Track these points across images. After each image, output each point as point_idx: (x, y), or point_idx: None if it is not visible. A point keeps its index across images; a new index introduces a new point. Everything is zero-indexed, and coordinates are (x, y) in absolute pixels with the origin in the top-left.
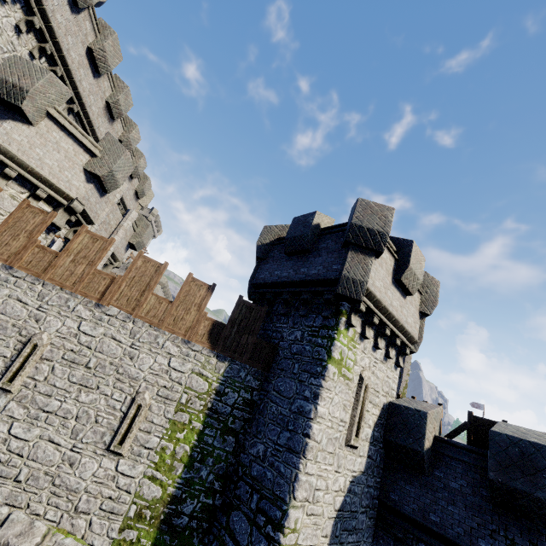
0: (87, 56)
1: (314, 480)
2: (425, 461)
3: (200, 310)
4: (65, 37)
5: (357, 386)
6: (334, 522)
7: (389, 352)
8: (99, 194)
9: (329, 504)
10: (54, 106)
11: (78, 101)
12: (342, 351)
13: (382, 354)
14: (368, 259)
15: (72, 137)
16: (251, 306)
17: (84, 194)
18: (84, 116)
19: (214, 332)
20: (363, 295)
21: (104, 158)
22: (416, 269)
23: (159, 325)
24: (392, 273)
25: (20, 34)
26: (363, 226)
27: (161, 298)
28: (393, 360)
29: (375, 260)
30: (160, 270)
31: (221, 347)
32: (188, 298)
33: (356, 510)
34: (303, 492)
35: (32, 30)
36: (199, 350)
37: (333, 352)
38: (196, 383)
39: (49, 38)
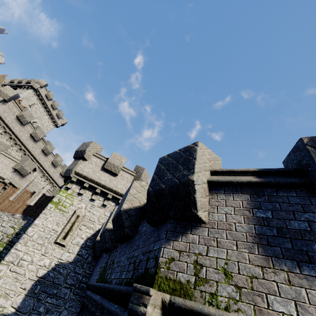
0: (30, 137)
1: (21, 254)
2: (96, 246)
3: (24, 202)
4: (19, 133)
5: (71, 215)
6: (35, 283)
7: (104, 202)
8: (20, 176)
9: (32, 271)
10: (3, 151)
11: (28, 151)
12: (60, 199)
13: (100, 203)
14: (79, 161)
15: (9, 159)
16: (47, 197)
17: (11, 177)
18: (31, 156)
19: (26, 209)
20: (71, 173)
21: (20, 163)
22: (115, 162)
23: (5, 210)
24: (101, 166)
25: (2, 136)
26: (79, 150)
27: (10, 200)
28: (113, 208)
29: (86, 161)
30: (15, 190)
31: (26, 215)
32: (21, 198)
33: (59, 283)
34: (10, 258)
35: (7, 134)
36: (16, 217)
37: (53, 199)
38: (9, 231)
39: (13, 134)
